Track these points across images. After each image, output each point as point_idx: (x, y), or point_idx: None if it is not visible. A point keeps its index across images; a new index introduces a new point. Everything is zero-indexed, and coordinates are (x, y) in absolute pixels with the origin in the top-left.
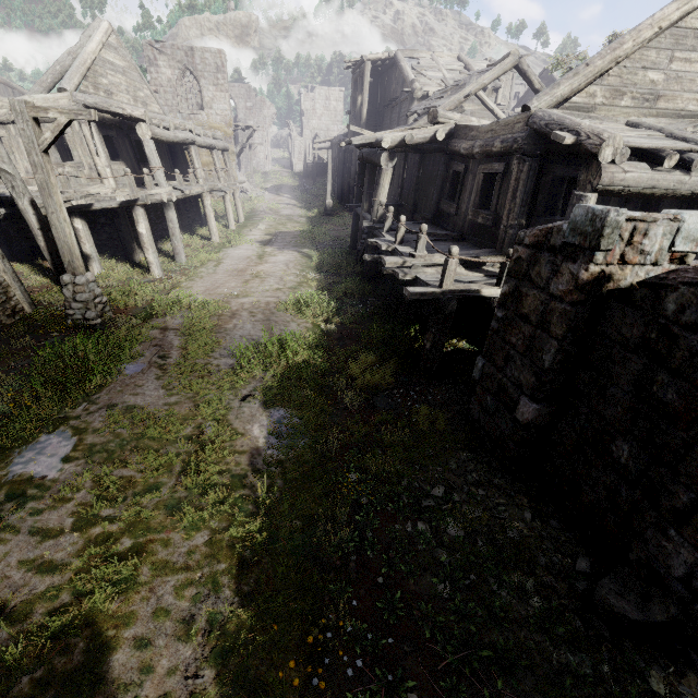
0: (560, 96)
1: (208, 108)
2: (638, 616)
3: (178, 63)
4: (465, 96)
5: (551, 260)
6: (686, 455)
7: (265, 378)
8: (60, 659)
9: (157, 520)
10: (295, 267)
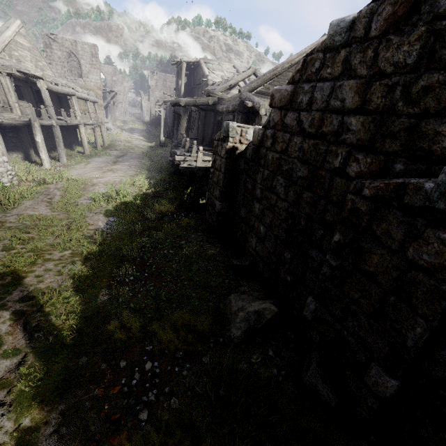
0: (253, 87)
1: (86, 77)
2: (240, 264)
3: (66, 49)
4: (229, 85)
5: (221, 143)
6: (253, 204)
7: (107, 207)
8: (0, 280)
9: (46, 248)
10: (134, 167)
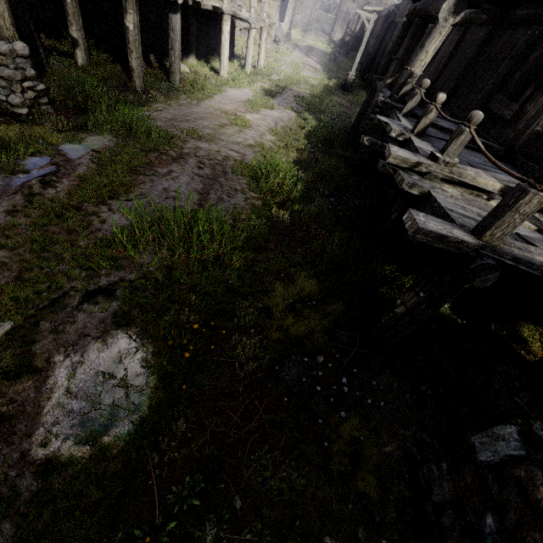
0: None
1: None
2: None
3: None
4: None
5: None
6: None
7: (143, 269)
8: None
9: None
10: (283, 128)
